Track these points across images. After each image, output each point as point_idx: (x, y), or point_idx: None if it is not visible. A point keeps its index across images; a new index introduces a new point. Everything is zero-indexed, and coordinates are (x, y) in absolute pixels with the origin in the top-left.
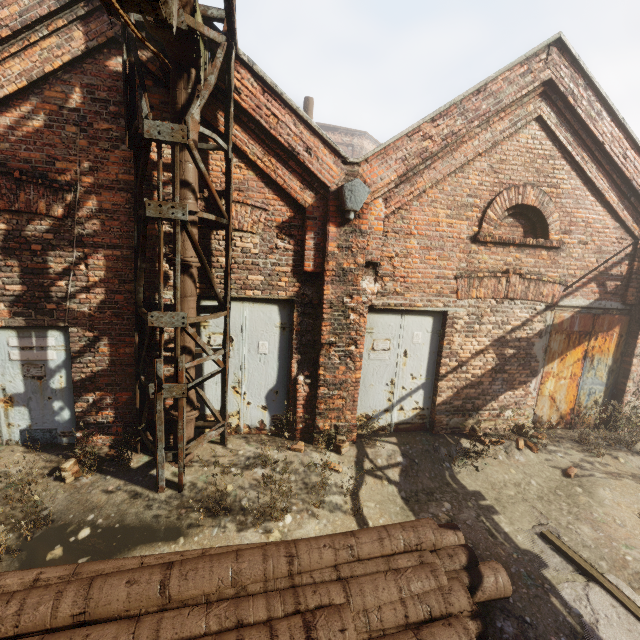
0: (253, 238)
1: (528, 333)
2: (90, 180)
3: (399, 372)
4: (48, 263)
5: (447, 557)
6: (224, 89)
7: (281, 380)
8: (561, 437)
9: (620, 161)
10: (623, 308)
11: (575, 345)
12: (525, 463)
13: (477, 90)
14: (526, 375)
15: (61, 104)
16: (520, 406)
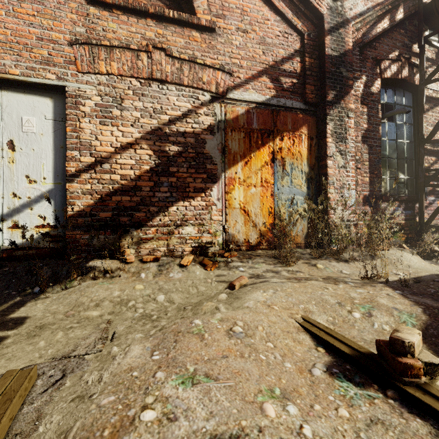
0: None
1: (194, 127)
2: None
3: (4, 172)
4: None
5: None
6: None
7: None
8: (257, 255)
9: None
10: (307, 108)
11: (259, 146)
12: (176, 279)
13: None
14: (203, 180)
15: None
16: (203, 221)
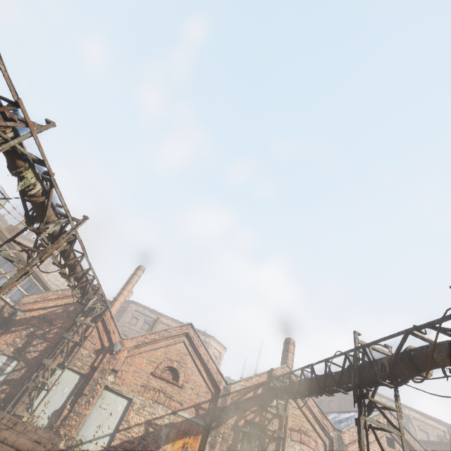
0: (87, 351)
1: (161, 422)
2: (60, 325)
3: (105, 422)
4: (33, 341)
5: (57, 446)
6: (103, 314)
7: (62, 407)
8: None
9: (206, 361)
10: (205, 426)
11: (180, 438)
12: None
13: (165, 330)
14: (155, 446)
15: (68, 308)
16: None
